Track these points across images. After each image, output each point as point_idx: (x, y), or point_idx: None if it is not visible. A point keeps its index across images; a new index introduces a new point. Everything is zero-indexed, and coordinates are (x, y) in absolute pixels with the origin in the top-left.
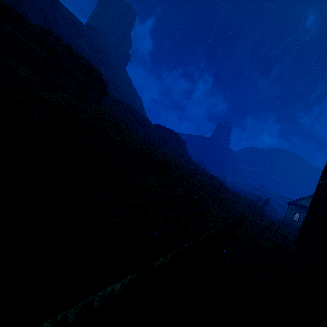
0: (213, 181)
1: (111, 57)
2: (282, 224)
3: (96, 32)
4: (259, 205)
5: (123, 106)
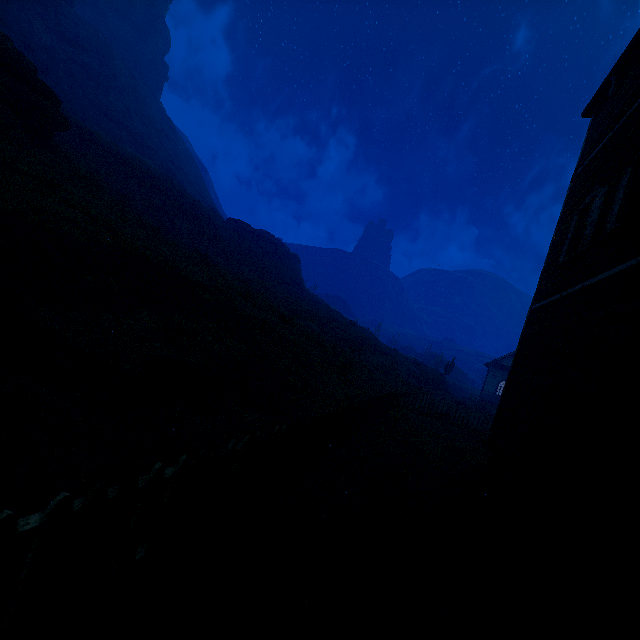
0: (347, 332)
1: (116, 65)
2: (478, 405)
3: (72, 1)
4: (438, 373)
5: (138, 171)
